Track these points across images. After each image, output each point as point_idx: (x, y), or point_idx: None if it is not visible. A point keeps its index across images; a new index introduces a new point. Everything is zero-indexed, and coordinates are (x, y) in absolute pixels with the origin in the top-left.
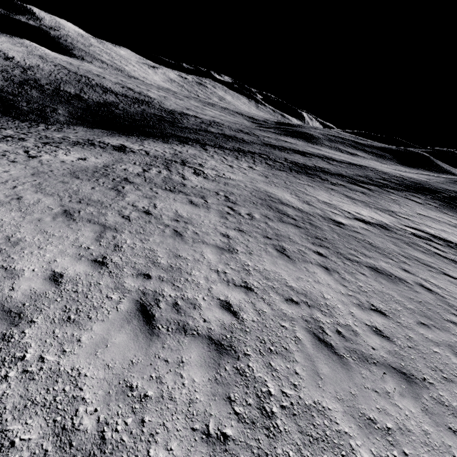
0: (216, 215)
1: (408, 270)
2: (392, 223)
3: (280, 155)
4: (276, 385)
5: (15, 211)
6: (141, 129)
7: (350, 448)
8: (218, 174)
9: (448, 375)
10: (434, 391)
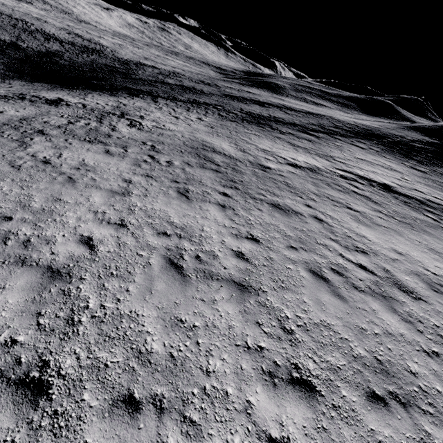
0: (128, 163)
1: (311, 205)
2: (325, 166)
3: (237, 106)
4: (99, 300)
5: None
6: (89, 82)
7: (143, 343)
8: (157, 125)
9: (286, 285)
10: (263, 297)
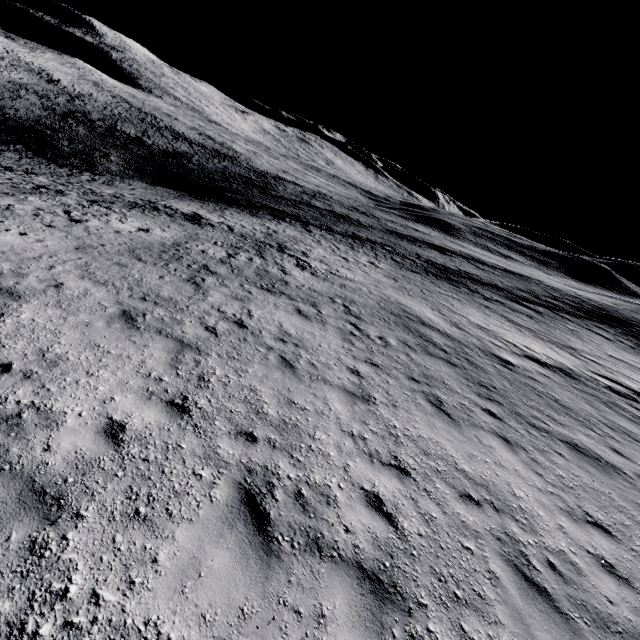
0: (336, 335)
1: (620, 451)
2: (577, 367)
3: (410, 249)
4: None
5: (52, 307)
6: (221, 193)
7: None
8: (330, 270)
9: None
10: None
